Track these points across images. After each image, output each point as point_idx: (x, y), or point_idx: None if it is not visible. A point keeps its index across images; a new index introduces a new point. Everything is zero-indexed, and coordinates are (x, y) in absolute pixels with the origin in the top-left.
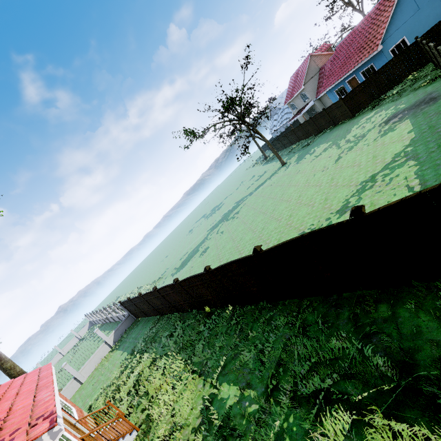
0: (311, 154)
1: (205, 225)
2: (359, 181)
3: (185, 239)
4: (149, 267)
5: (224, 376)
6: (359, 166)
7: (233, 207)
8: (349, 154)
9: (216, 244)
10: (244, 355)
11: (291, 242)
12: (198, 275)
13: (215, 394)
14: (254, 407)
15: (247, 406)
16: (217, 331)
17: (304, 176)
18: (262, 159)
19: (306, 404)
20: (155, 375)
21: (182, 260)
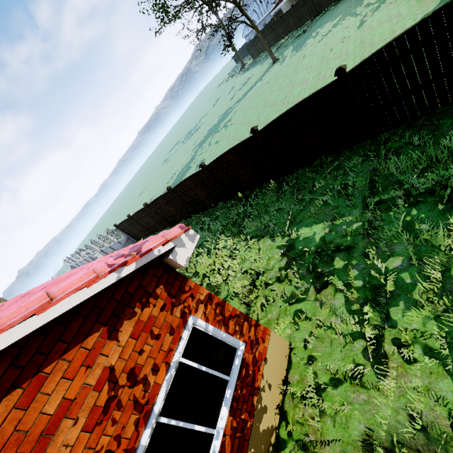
0: (315, 36)
1: (185, 148)
2: (407, 27)
3: (163, 168)
4: (124, 206)
5: (298, 224)
6: (399, 16)
7: (218, 120)
8: (377, 13)
9: (215, 152)
10: (317, 201)
11: (400, 39)
12: (237, 147)
13: (293, 239)
14: (356, 225)
15: (346, 228)
16: (265, 202)
17: (315, 57)
18: (238, 69)
19: (428, 196)
20: (203, 256)
21: (170, 182)
